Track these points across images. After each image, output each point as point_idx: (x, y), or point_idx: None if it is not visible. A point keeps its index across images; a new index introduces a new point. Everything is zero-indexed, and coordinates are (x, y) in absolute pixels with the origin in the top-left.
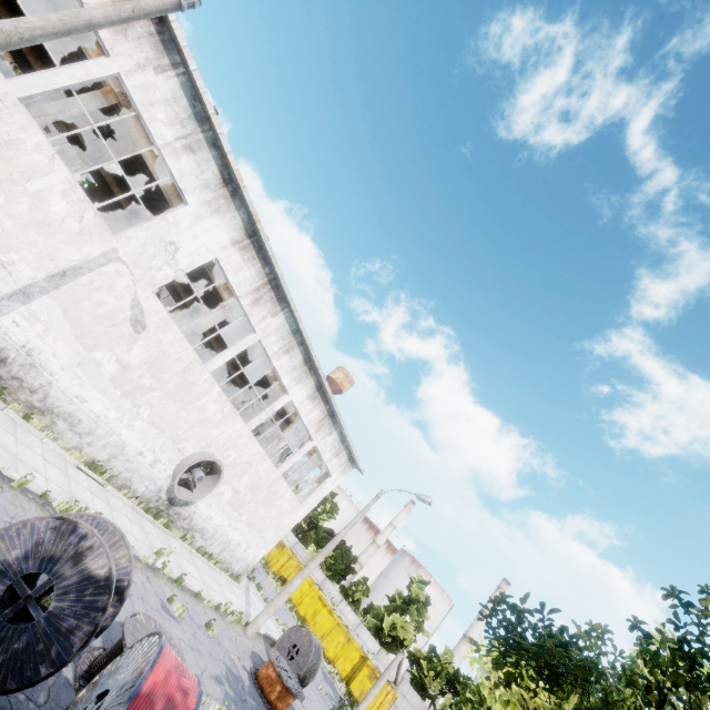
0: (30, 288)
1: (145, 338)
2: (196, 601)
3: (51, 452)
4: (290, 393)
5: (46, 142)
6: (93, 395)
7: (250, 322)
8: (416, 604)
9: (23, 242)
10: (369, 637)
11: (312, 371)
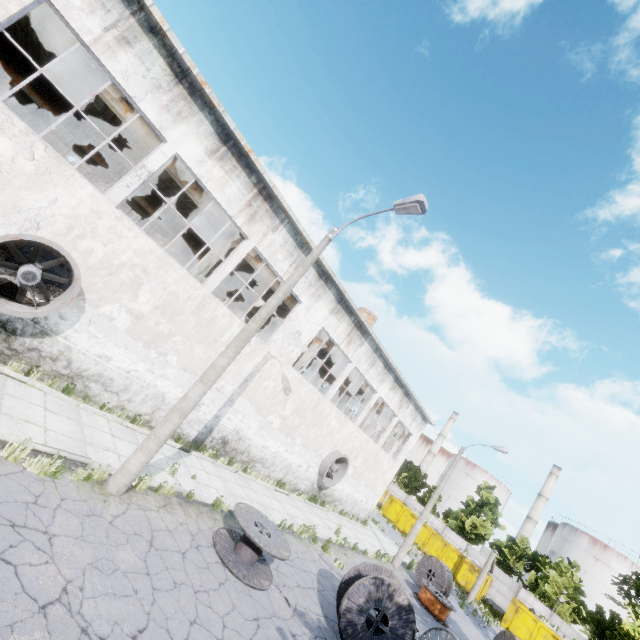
0: (232, 396)
1: (292, 396)
2: (366, 557)
3: (263, 487)
4: (378, 391)
5: (226, 310)
6: (271, 442)
7: (346, 356)
8: (488, 505)
9: (225, 372)
10: (456, 536)
11: (390, 370)
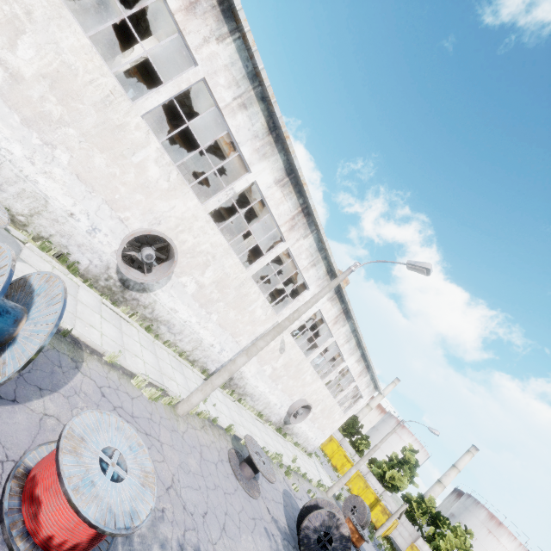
0: (244, 348)
1: (284, 355)
2: (310, 484)
3: (249, 415)
4: (346, 361)
5: (257, 288)
6: (261, 384)
7: (330, 332)
8: (408, 464)
9: (245, 331)
10: (376, 481)
11: (359, 347)
